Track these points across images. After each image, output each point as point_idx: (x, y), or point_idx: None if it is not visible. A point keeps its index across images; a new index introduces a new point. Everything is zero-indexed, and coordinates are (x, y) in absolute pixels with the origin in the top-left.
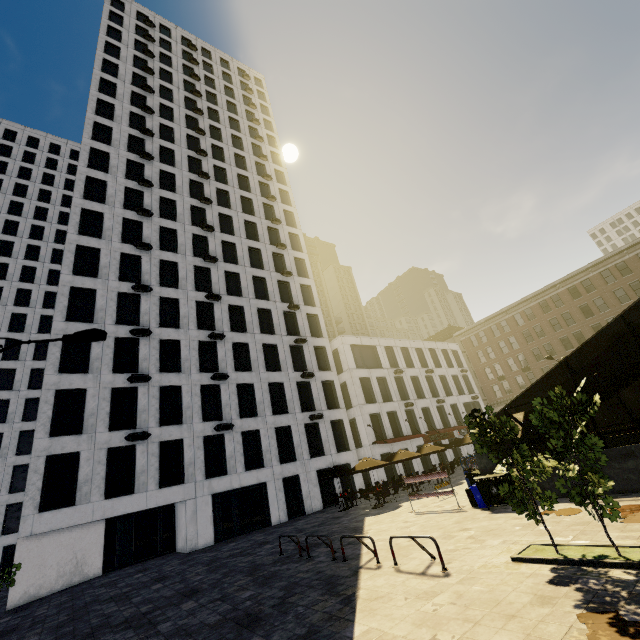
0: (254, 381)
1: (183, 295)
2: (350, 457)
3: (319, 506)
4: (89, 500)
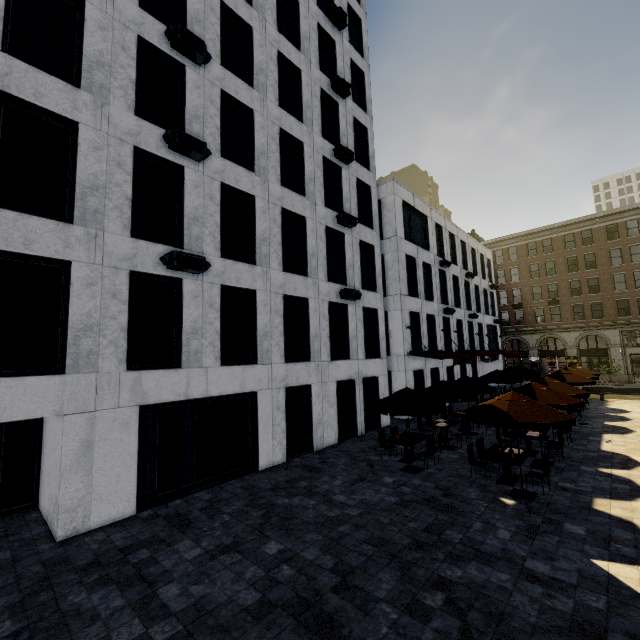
0: (256, 193)
1: None
2: (379, 368)
3: (333, 438)
4: None
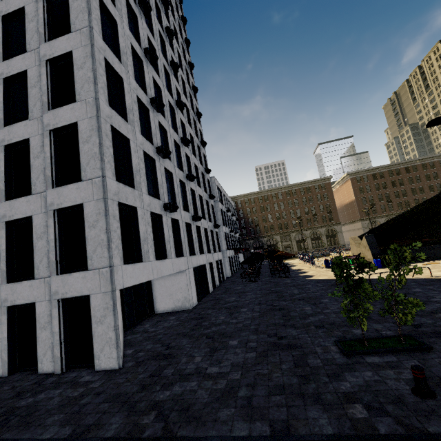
0: (195, 189)
1: (162, 87)
2: (221, 256)
3: (218, 283)
4: (149, 259)
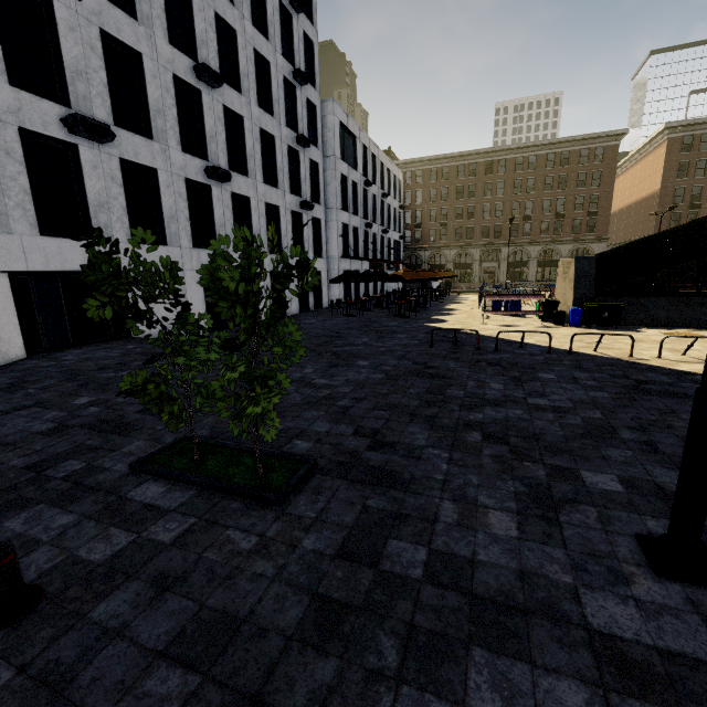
0: (244, 114)
1: None
2: (322, 266)
3: (297, 310)
4: (8, 228)
